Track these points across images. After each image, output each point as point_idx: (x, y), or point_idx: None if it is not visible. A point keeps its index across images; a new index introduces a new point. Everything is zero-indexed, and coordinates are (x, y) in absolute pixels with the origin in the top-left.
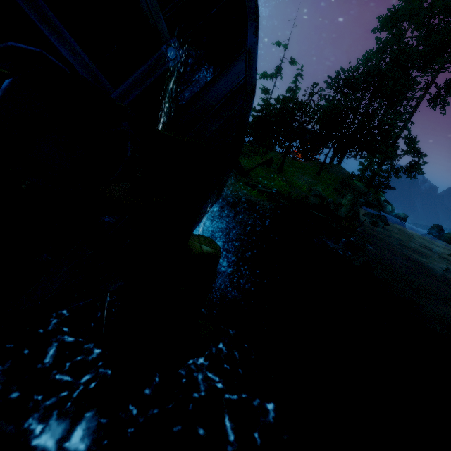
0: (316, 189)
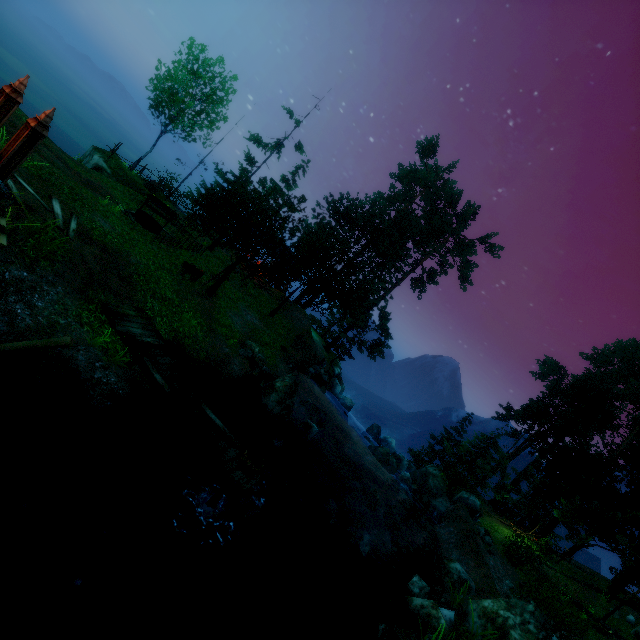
0: (251, 347)
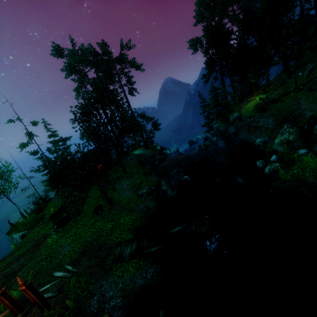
0: (143, 193)
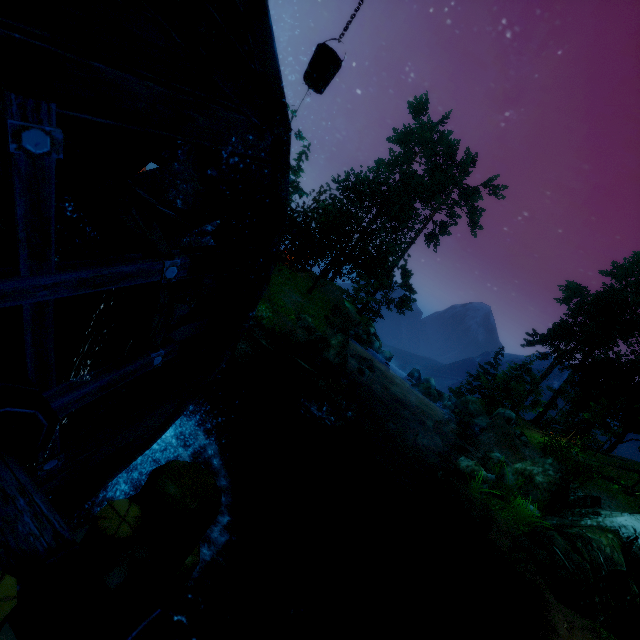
0: (305, 319)
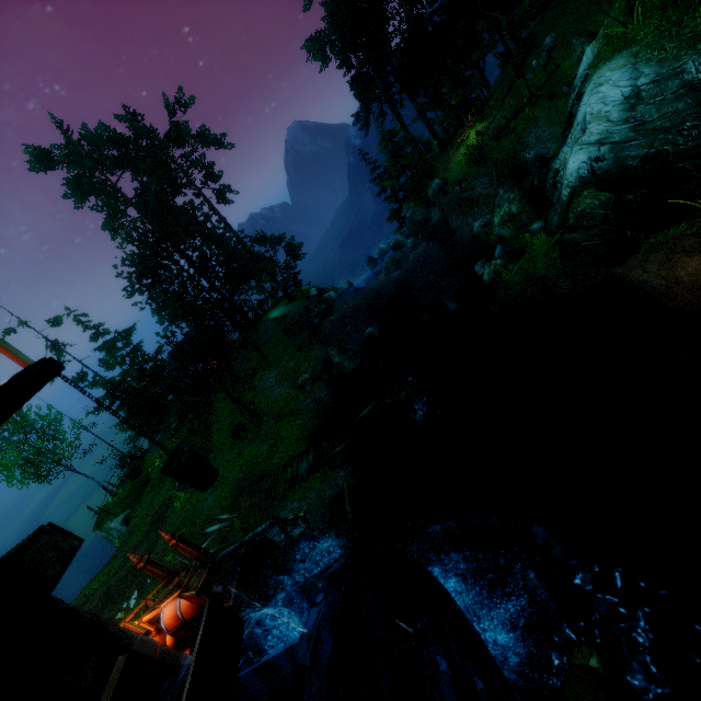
0: (304, 380)
